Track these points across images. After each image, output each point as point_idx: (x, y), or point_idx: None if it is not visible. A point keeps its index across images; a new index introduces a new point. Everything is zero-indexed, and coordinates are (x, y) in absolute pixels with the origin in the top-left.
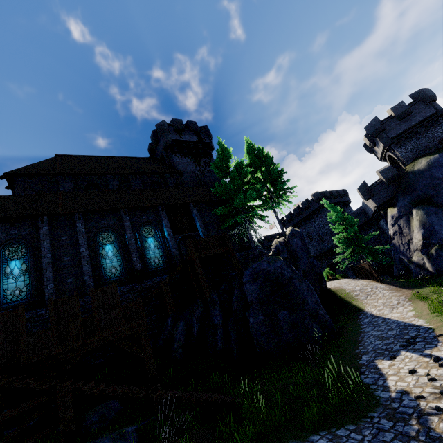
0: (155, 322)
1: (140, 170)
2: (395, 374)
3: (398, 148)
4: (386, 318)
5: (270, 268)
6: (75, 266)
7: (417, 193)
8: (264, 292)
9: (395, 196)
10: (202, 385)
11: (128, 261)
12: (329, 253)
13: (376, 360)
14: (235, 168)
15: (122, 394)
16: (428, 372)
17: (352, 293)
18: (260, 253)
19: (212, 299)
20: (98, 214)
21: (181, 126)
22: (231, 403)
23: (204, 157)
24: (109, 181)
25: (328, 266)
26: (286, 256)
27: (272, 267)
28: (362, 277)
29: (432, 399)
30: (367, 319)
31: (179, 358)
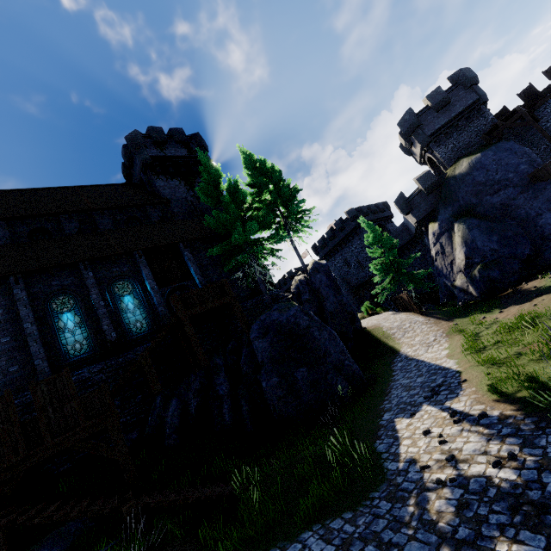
0: (140, 404)
1: (109, 203)
2: (410, 437)
3: (437, 148)
4: (420, 360)
5: (282, 318)
6: (20, 349)
7: (459, 203)
8: (277, 348)
9: (436, 209)
10: (203, 475)
11: (97, 331)
12: (371, 282)
13: (396, 418)
14: (232, 192)
15: (78, 516)
16: (440, 433)
17: (389, 332)
18: (277, 297)
19: (216, 364)
20: (47, 272)
21: (162, 136)
22: (231, 494)
23: (199, 177)
24: (64, 222)
25: (371, 297)
26: (308, 297)
27: (284, 317)
28: (403, 310)
29: (437, 468)
30: (401, 363)
31: (174, 445)
